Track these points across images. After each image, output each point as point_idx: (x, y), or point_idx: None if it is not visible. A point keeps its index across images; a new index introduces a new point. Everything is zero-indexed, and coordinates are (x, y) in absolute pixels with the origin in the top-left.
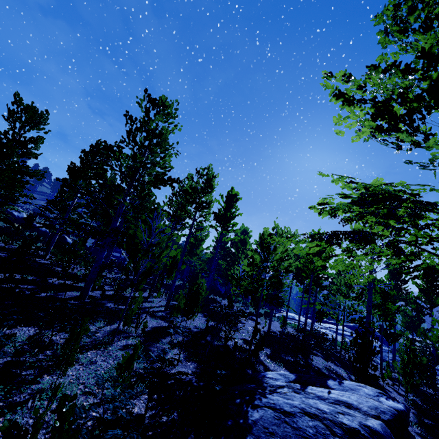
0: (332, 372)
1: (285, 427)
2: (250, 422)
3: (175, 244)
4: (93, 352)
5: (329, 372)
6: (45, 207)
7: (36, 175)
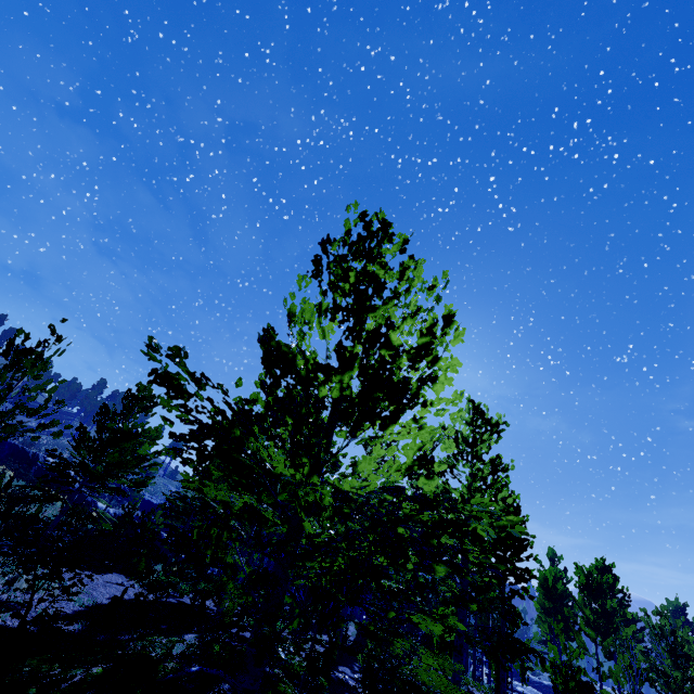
0: None
1: None
2: None
3: None
4: None
5: None
6: (184, 497)
7: None
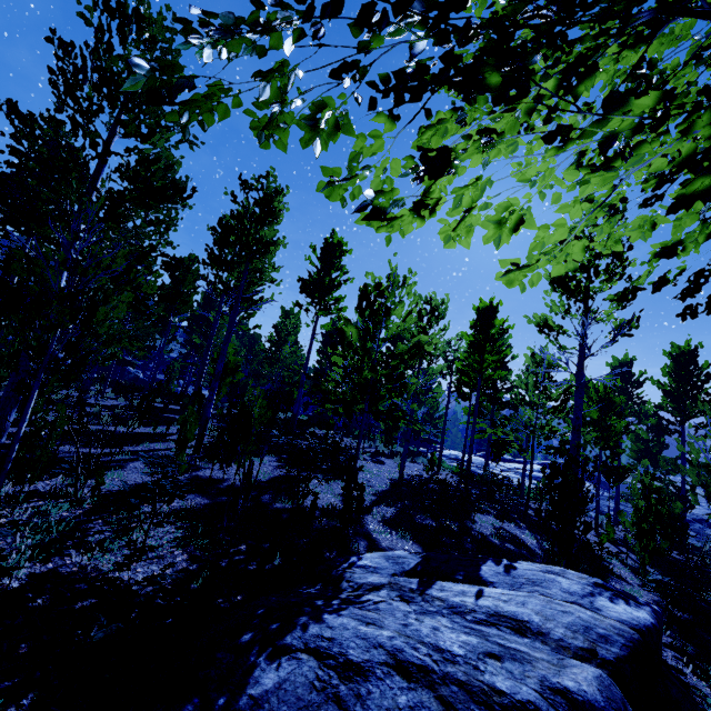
0: (509, 539)
1: None
2: (242, 703)
3: (254, 351)
4: None
5: (503, 541)
6: None
7: None
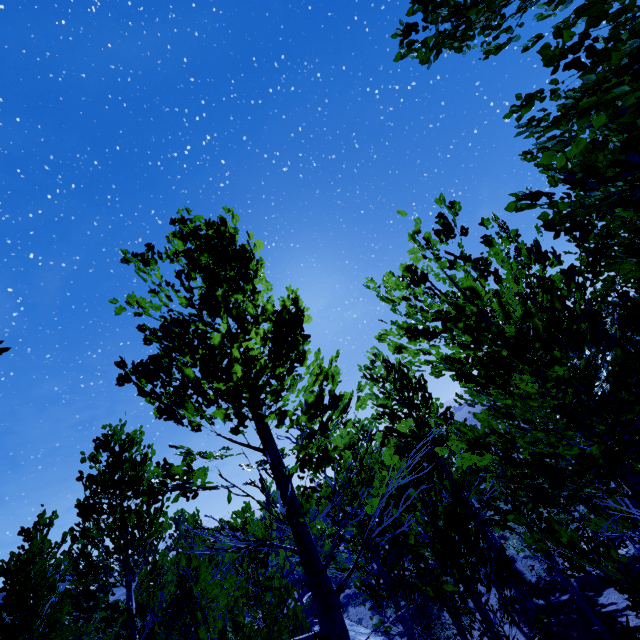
0: None
1: None
2: None
3: None
4: None
5: None
6: None
7: None
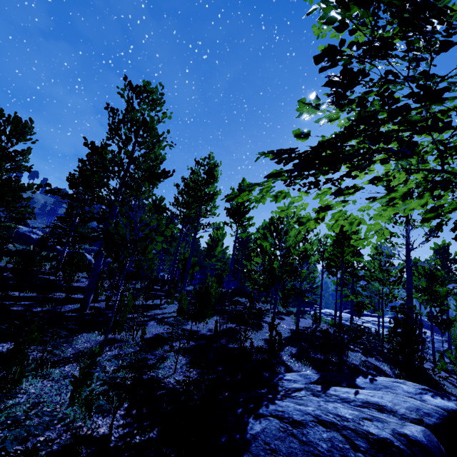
0: (372, 368)
1: (290, 442)
2: (248, 436)
3: (196, 249)
4: (73, 365)
5: (368, 369)
6: (55, 225)
7: (29, 189)
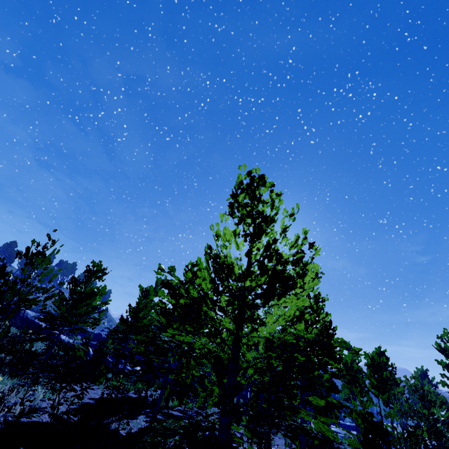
0: None
1: None
2: None
3: None
4: None
5: None
6: (122, 330)
7: None
